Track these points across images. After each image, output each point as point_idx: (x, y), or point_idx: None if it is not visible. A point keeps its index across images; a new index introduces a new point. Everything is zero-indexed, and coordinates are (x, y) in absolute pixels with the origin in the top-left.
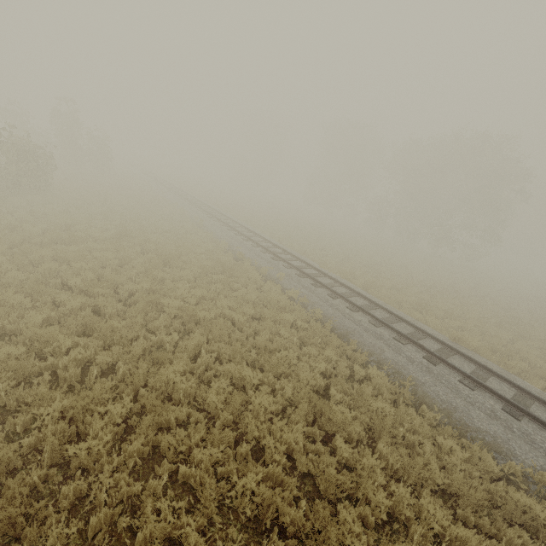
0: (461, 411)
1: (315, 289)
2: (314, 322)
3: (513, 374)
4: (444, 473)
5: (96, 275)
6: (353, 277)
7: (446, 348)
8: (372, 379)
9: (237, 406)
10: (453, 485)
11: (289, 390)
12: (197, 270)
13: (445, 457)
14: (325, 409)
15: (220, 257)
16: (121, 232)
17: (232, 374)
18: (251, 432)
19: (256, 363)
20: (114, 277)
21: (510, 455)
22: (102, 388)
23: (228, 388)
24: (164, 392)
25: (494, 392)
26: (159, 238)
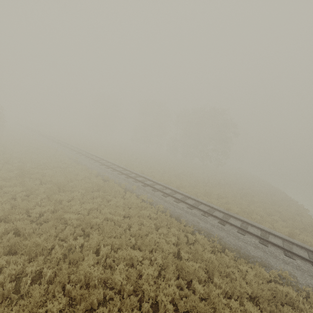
0: (243, 248)
1: (154, 193)
2: (160, 213)
3: (255, 223)
4: (247, 286)
5: (10, 205)
6: (170, 182)
7: (226, 215)
8: (198, 240)
9: (134, 279)
10: (254, 291)
11: (160, 259)
12: (82, 191)
13: (246, 277)
14: (184, 266)
15: (94, 180)
16: (23, 171)
17: (124, 257)
18: (147, 294)
19: (135, 246)
20: (25, 205)
21: (270, 266)
22: (39, 293)
23: (125, 268)
24: (82, 283)
25: (253, 234)
26: (51, 172)
